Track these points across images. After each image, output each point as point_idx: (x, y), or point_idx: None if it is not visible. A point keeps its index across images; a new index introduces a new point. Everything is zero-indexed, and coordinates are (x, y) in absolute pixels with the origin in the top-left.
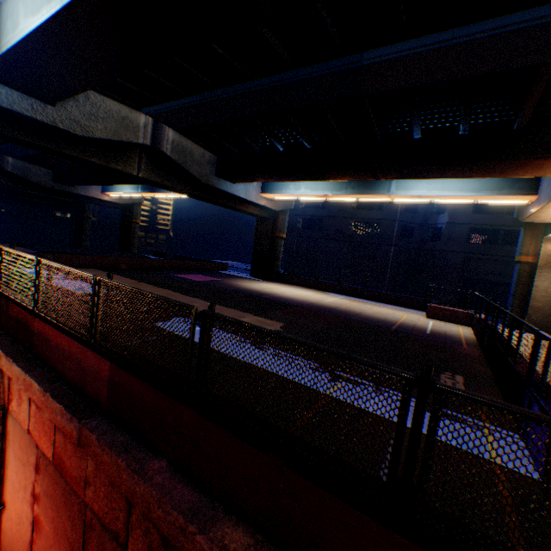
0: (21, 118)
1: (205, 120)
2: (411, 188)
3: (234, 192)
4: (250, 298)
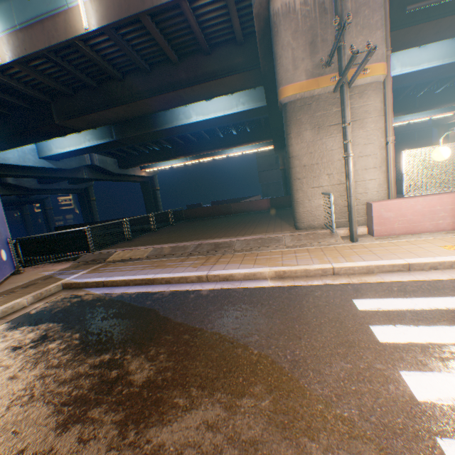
0: None
1: None
2: (401, 117)
3: None
4: None
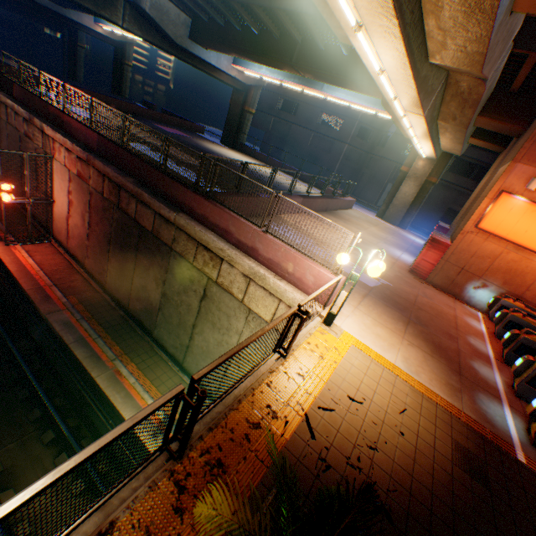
0: None
1: None
2: (336, 90)
3: (206, 58)
4: (201, 152)
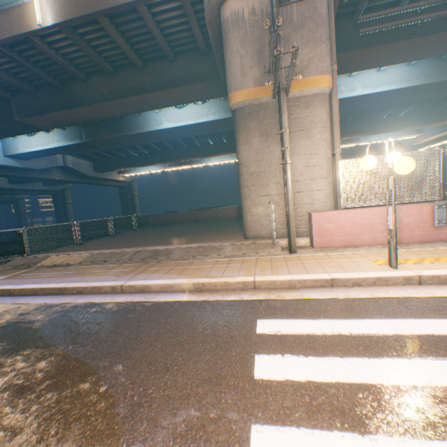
0: None
1: None
2: (370, 137)
3: None
4: None
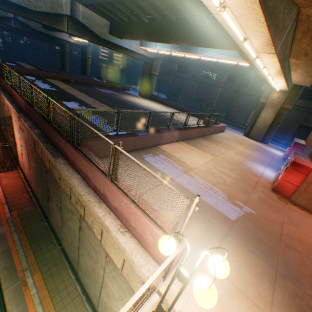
0: (6, 1)
1: (94, 2)
2: (206, 51)
3: (122, 45)
4: (119, 102)
